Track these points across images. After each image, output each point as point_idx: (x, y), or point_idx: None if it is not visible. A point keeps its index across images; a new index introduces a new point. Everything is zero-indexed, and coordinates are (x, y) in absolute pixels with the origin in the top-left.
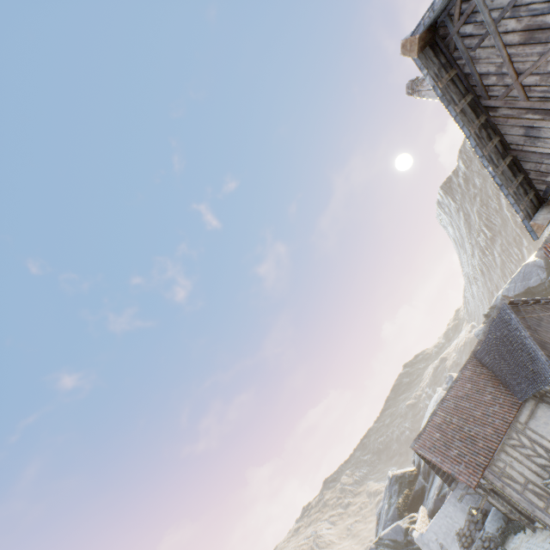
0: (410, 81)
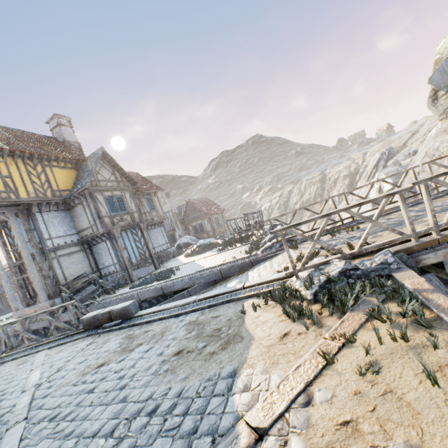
0: None
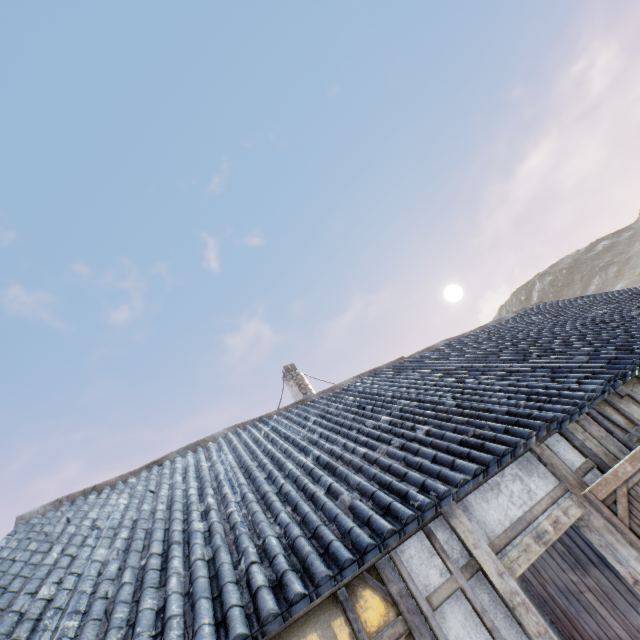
0: (288, 366)
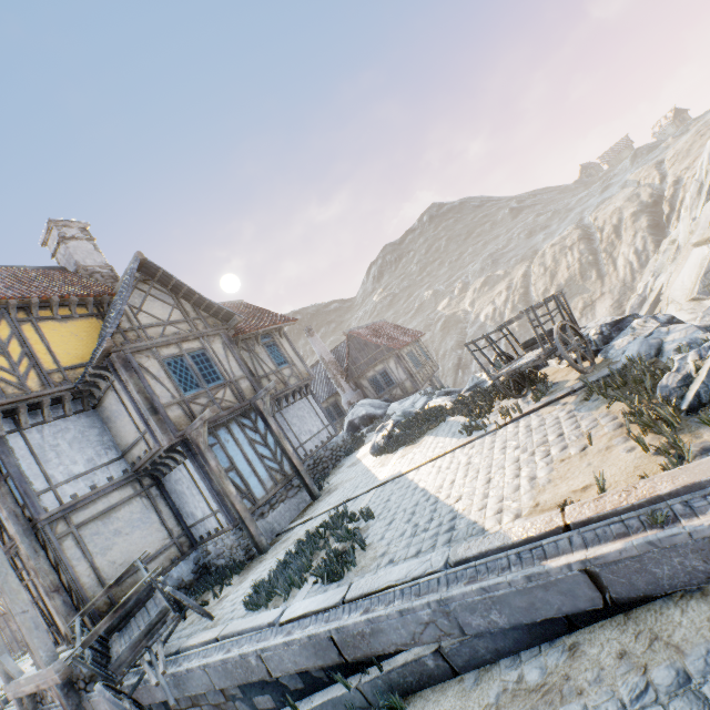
0: None
